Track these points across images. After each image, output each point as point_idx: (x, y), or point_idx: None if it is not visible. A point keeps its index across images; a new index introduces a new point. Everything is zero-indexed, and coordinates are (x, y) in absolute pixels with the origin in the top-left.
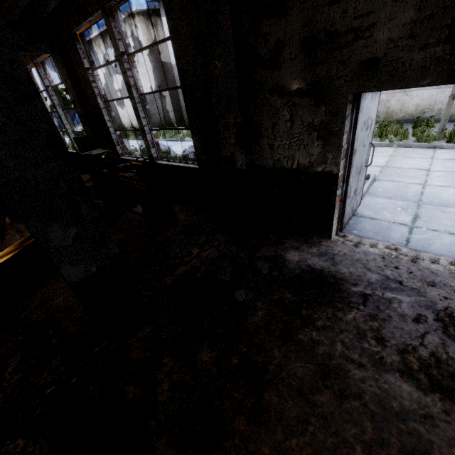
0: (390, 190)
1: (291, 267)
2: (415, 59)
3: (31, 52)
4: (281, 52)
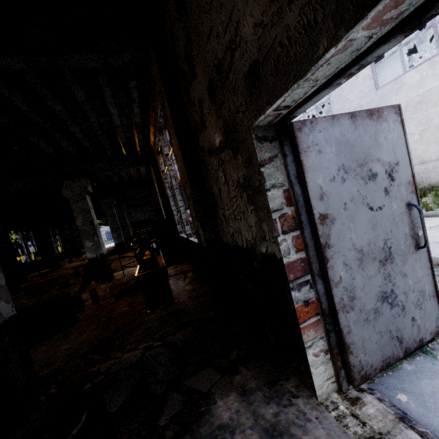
0: None
1: (199, 434)
2: (291, 24)
3: (136, 167)
4: (203, 111)
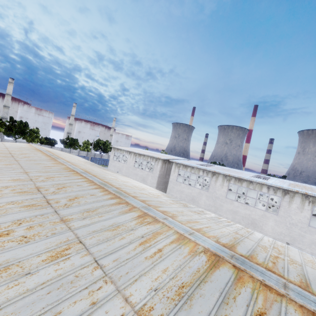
0: None
1: None
2: None
3: None
4: None
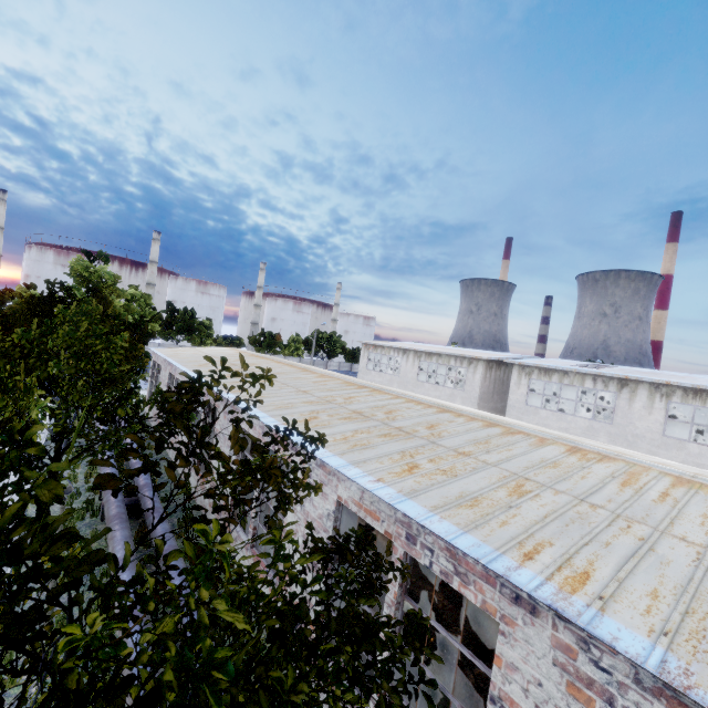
0: None
1: None
2: None
3: None
4: None
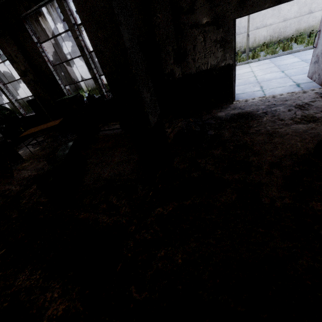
0: (242, 82)
1: (224, 117)
2: None
3: None
4: (195, 4)
